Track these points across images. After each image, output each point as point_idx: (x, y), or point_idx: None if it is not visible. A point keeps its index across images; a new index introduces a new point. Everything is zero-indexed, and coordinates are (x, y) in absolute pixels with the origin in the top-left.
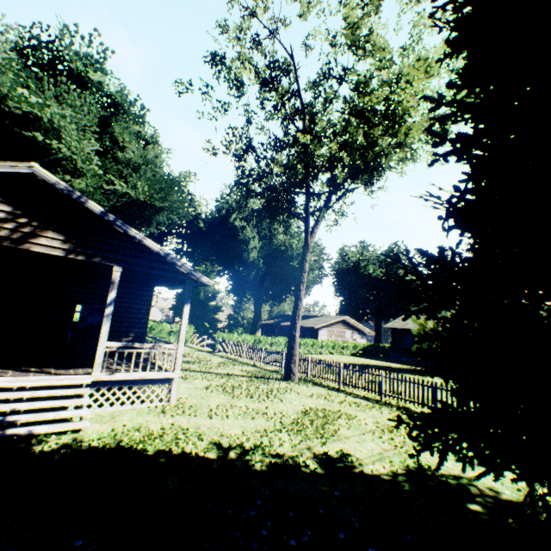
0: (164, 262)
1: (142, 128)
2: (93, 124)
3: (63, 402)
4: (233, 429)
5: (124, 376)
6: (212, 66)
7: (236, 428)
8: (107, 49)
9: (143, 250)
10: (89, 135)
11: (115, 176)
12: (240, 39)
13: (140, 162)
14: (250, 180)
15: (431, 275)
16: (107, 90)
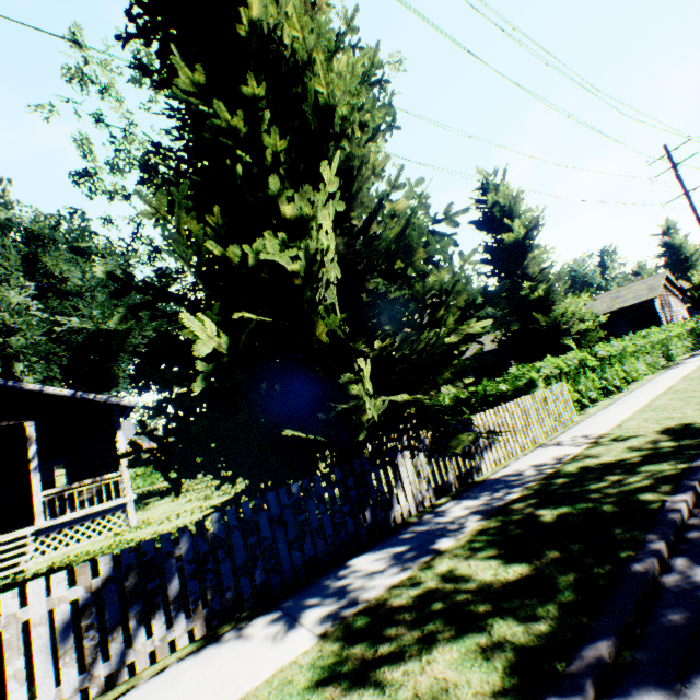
0: (79, 400)
1: (91, 242)
2: (18, 267)
3: (6, 554)
4: (172, 526)
5: (70, 516)
6: (79, 186)
7: (176, 524)
8: (2, 180)
9: (52, 398)
10: (15, 283)
11: (68, 313)
12: (87, 156)
13: (95, 285)
14: (170, 280)
15: (142, 367)
16: (22, 223)
